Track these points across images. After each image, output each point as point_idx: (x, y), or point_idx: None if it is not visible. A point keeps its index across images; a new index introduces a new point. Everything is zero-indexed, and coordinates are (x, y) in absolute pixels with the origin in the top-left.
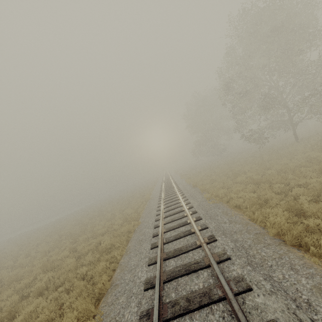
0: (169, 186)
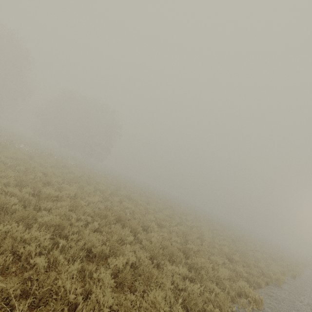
0: None
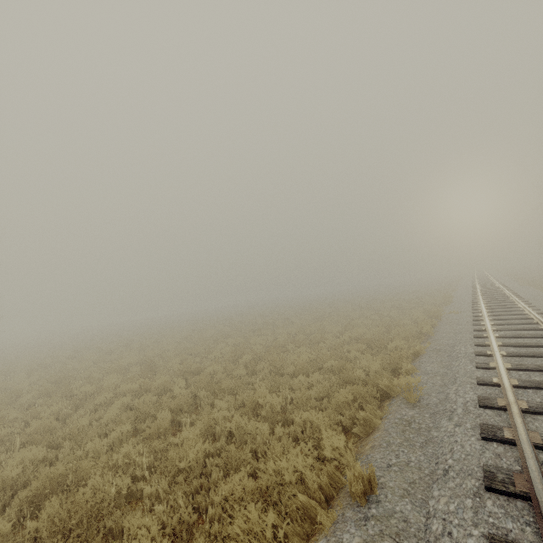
0: (485, 279)
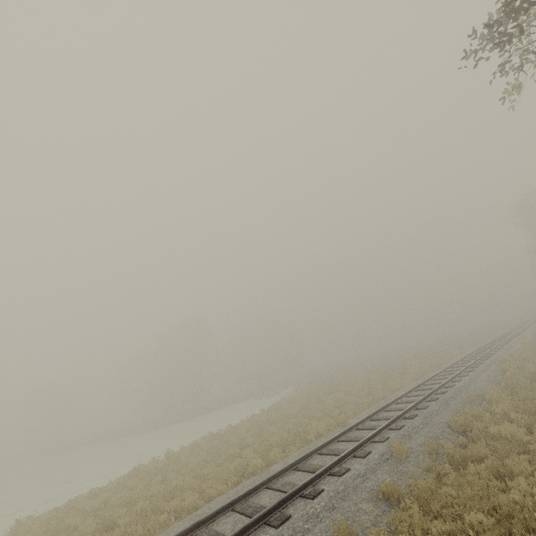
0: None
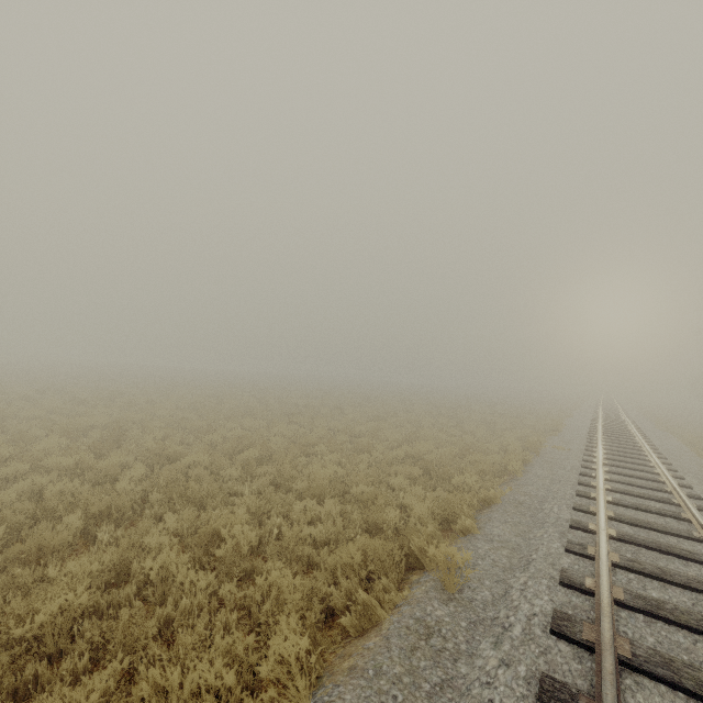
0: (612, 409)
